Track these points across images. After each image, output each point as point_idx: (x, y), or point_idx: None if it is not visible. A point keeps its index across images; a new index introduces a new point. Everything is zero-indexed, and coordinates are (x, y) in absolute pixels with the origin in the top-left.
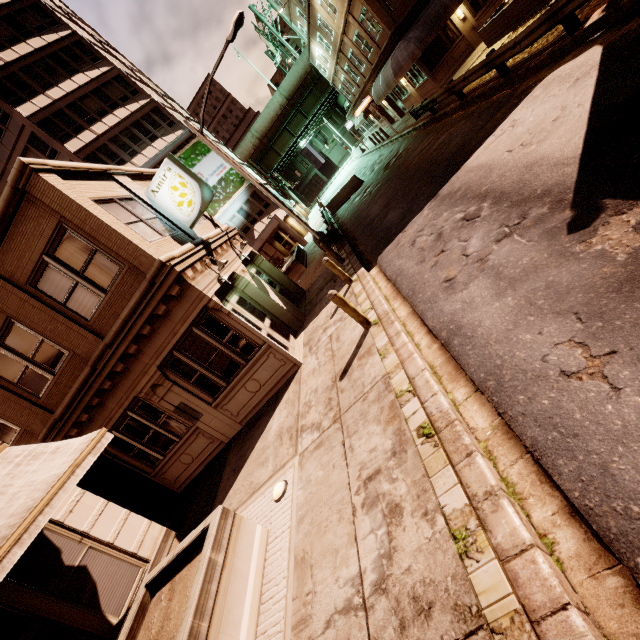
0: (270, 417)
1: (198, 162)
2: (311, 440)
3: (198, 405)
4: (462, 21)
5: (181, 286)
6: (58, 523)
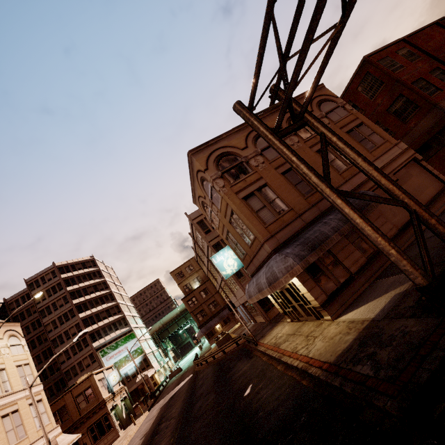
0: None
1: (129, 341)
2: None
3: (89, 444)
4: (219, 328)
5: (105, 405)
6: None
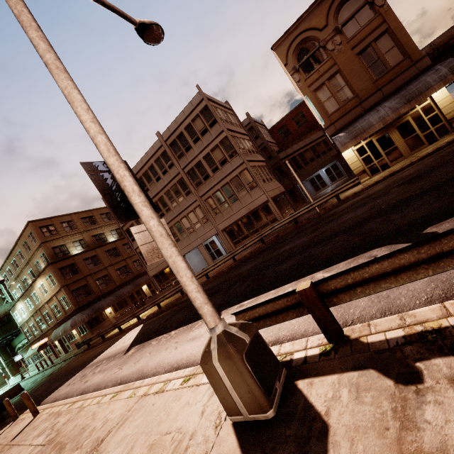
0: None
1: None
2: None
3: None
4: (110, 313)
5: None
6: None
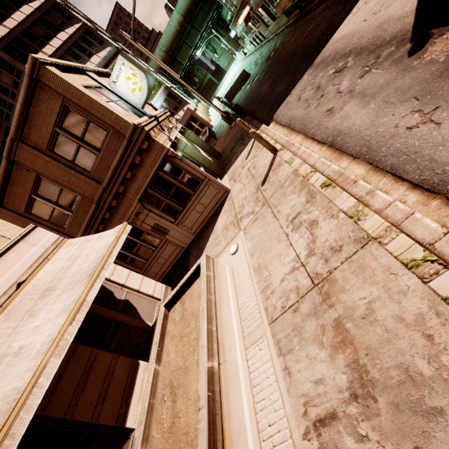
0: (215, 223)
1: None
2: (249, 220)
3: (166, 224)
4: None
5: (149, 142)
6: (107, 279)
